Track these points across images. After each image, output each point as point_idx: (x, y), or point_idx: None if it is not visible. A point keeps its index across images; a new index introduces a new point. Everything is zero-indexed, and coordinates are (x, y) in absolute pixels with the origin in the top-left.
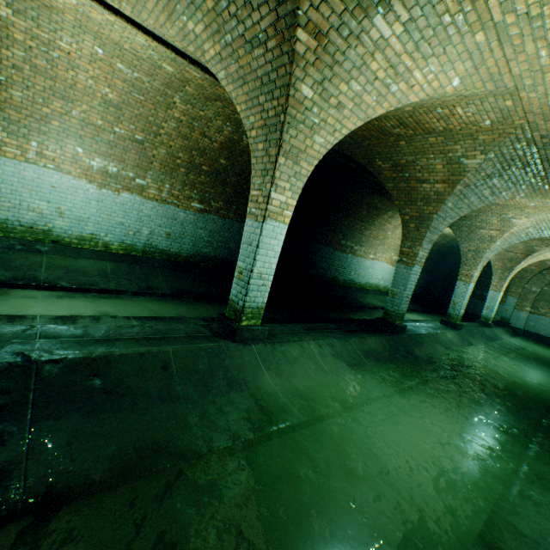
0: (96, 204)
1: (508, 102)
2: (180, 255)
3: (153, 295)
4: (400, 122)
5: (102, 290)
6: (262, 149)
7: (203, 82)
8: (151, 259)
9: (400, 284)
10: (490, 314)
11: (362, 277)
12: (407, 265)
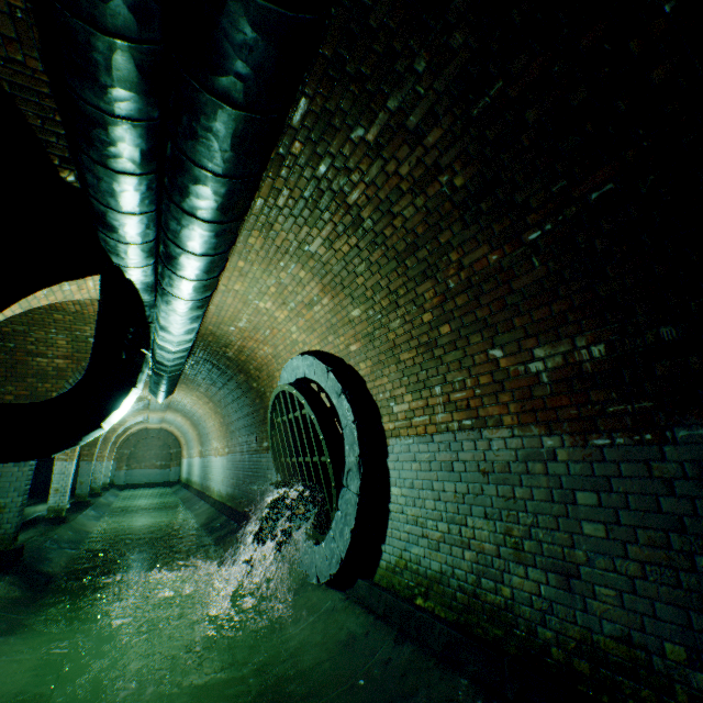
0: None
1: (146, 396)
2: None
3: None
4: None
5: None
6: None
7: None
8: None
9: (86, 474)
10: (109, 480)
11: None
12: (90, 461)
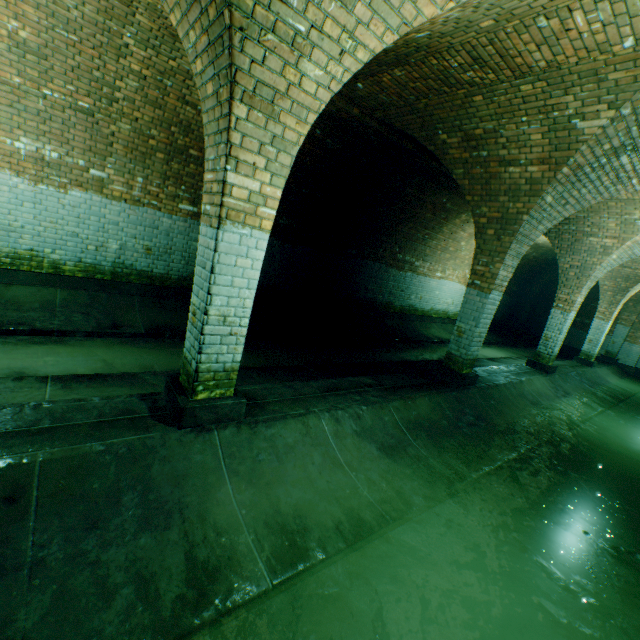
0: (32, 207)
1: None
2: (169, 278)
3: (118, 335)
4: (474, 56)
5: (36, 331)
6: (212, 94)
7: (152, 1)
8: (125, 284)
9: (470, 317)
10: (593, 350)
11: (425, 301)
12: (482, 291)
